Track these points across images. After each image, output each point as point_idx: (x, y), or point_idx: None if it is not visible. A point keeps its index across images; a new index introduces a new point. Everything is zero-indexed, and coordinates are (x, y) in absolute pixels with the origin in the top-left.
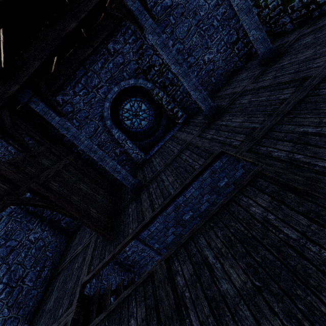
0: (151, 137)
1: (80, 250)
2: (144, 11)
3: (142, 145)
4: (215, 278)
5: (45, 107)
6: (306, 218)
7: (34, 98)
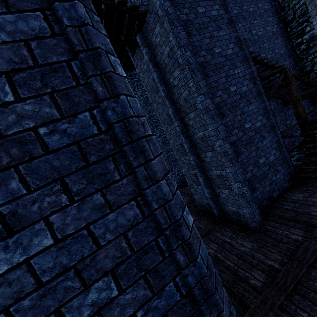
0: None
1: None
2: None
3: None
4: None
5: None
6: None
7: None
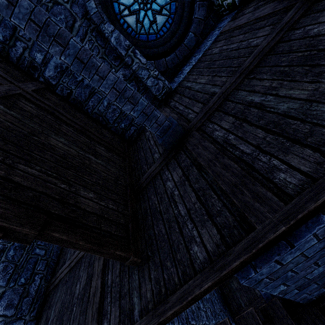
0: (175, 50)
1: (82, 254)
2: None
3: (161, 68)
4: None
5: None
6: None
7: None
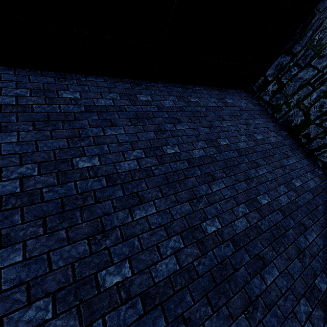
0: None
1: None
2: None
3: None
4: None
5: None
6: None
7: None
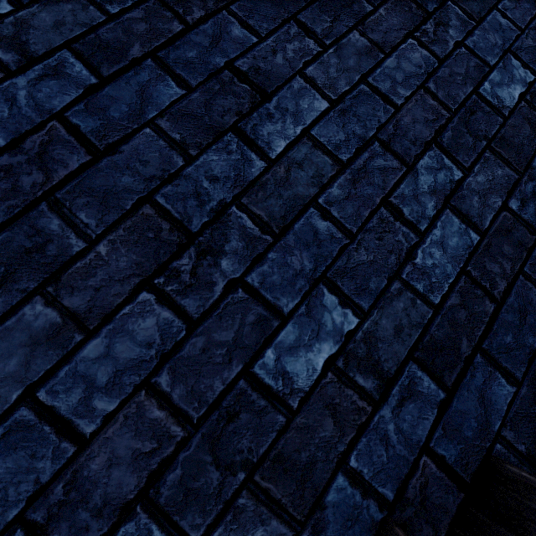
0: None
1: None
2: None
3: None
4: None
5: None
6: None
7: None
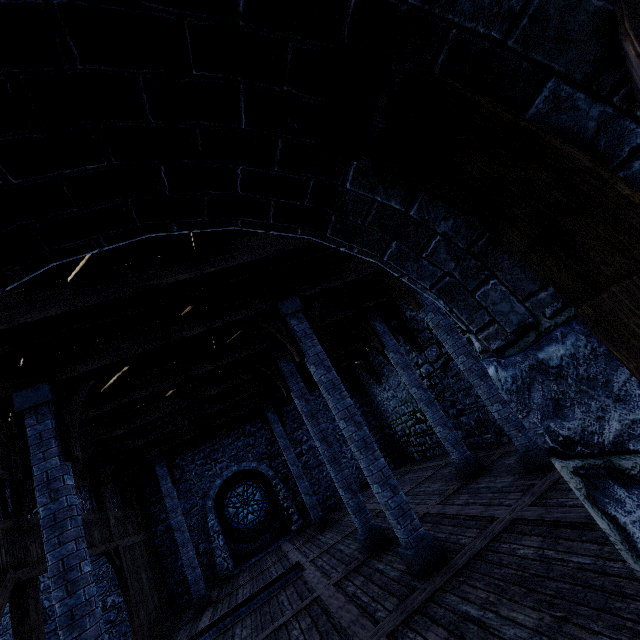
0: (253, 541)
1: None
2: (278, 422)
3: (237, 551)
4: (233, 639)
5: (167, 472)
6: (297, 595)
7: (164, 462)
